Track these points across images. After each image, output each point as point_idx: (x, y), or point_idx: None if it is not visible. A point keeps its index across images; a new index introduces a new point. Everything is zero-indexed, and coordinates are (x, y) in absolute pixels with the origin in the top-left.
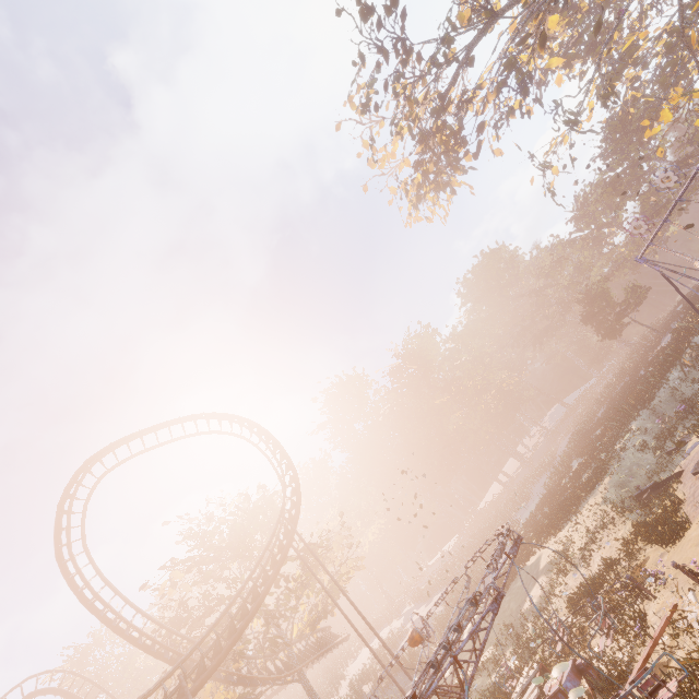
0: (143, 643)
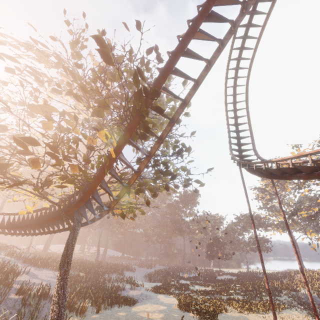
0: (221, 41)
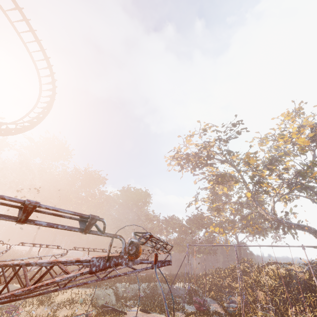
0: None
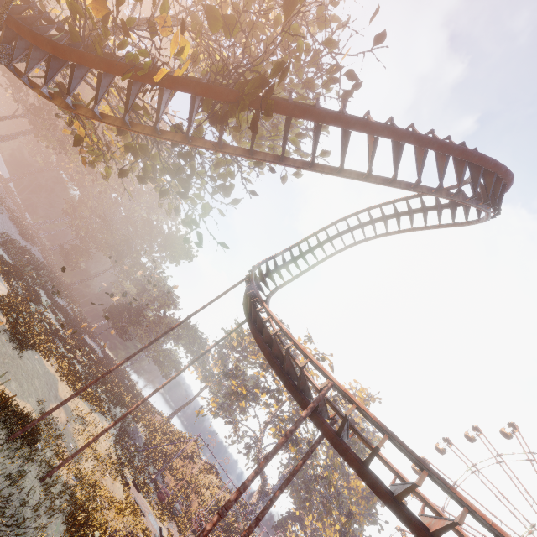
0: (369, 174)
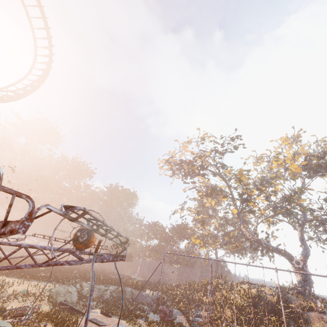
0: None
